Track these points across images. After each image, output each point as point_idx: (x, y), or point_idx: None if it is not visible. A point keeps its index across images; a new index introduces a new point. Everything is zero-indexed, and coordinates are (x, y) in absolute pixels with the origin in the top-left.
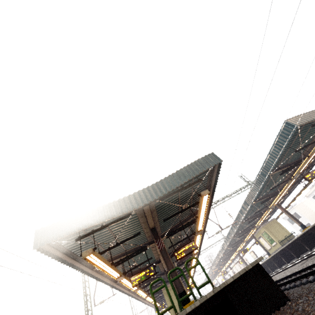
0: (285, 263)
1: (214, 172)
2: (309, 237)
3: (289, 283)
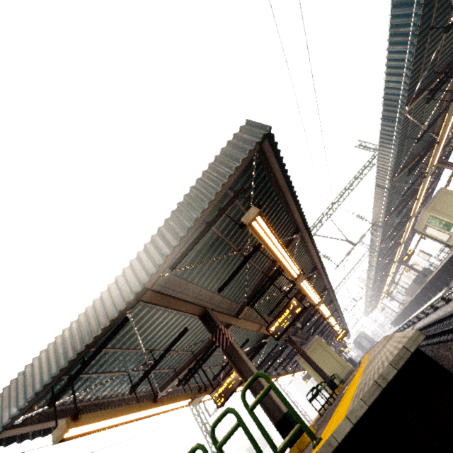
0: None
1: (270, 160)
2: None
3: None
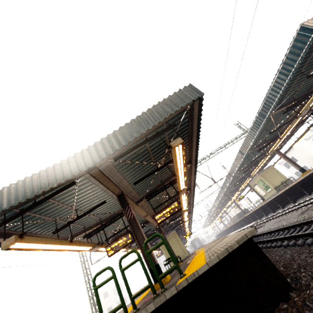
0: (280, 208)
1: (195, 114)
2: (310, 181)
3: (287, 239)
